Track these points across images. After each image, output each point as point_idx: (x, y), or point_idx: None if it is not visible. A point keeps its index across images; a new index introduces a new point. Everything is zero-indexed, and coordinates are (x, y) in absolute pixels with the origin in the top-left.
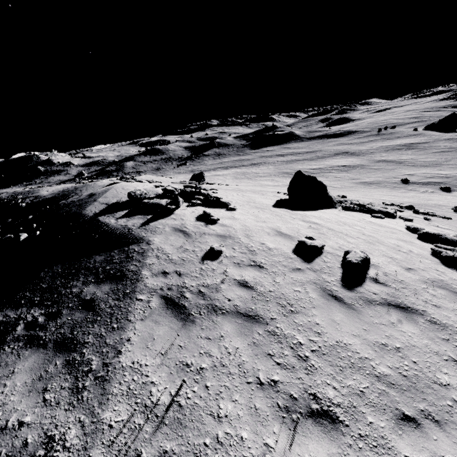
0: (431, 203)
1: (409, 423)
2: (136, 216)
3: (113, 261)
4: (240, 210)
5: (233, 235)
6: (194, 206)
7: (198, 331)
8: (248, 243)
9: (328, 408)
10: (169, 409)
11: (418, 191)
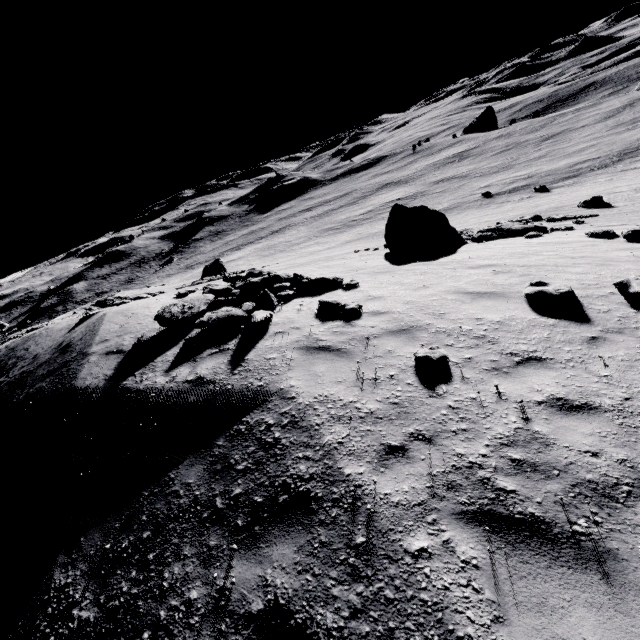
0: (544, 208)
1: None
2: (202, 354)
3: (236, 470)
4: (365, 283)
5: (416, 324)
6: (286, 301)
7: None
8: (459, 326)
9: None
10: None
11: (512, 200)
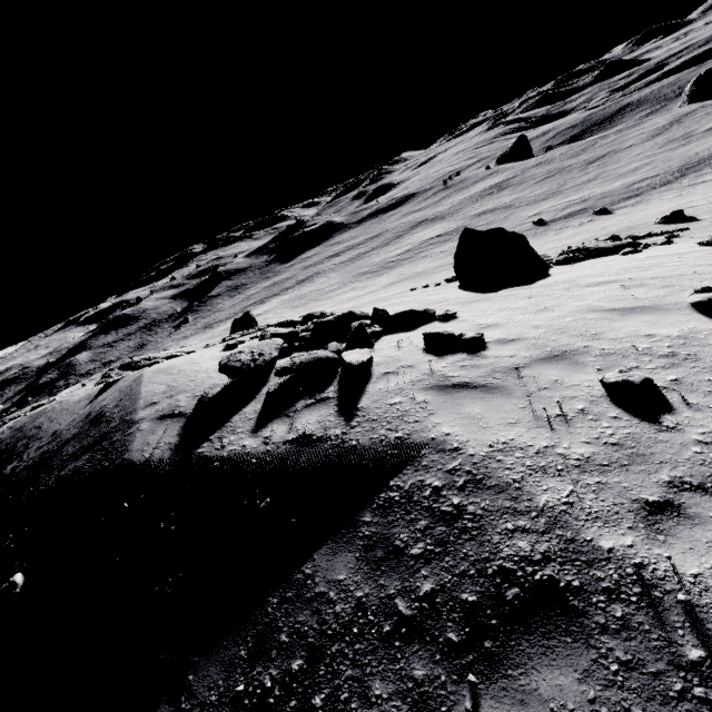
0: (614, 229)
1: None
2: (294, 407)
3: (411, 555)
4: (462, 313)
5: (568, 348)
6: (373, 339)
7: None
8: (631, 344)
9: None
10: None
11: (572, 226)
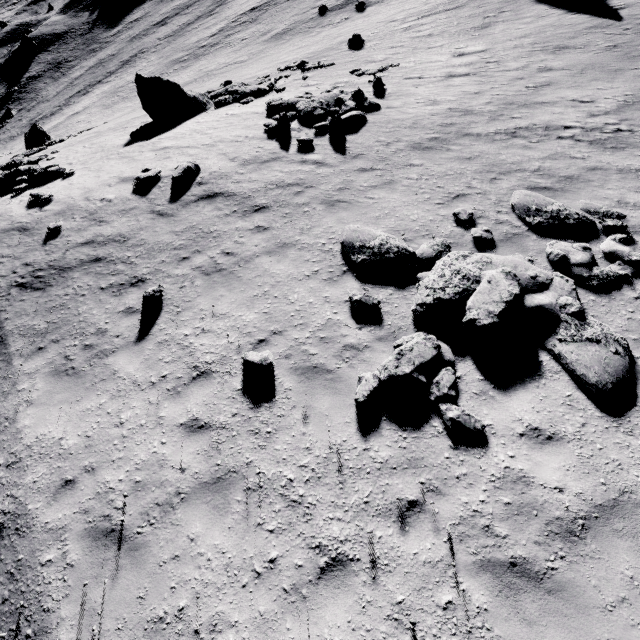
0: (336, 42)
1: (184, 260)
2: None
3: None
4: (80, 171)
5: (72, 206)
6: (21, 193)
7: (56, 288)
8: (87, 205)
9: (142, 278)
10: (49, 327)
11: (333, 23)
